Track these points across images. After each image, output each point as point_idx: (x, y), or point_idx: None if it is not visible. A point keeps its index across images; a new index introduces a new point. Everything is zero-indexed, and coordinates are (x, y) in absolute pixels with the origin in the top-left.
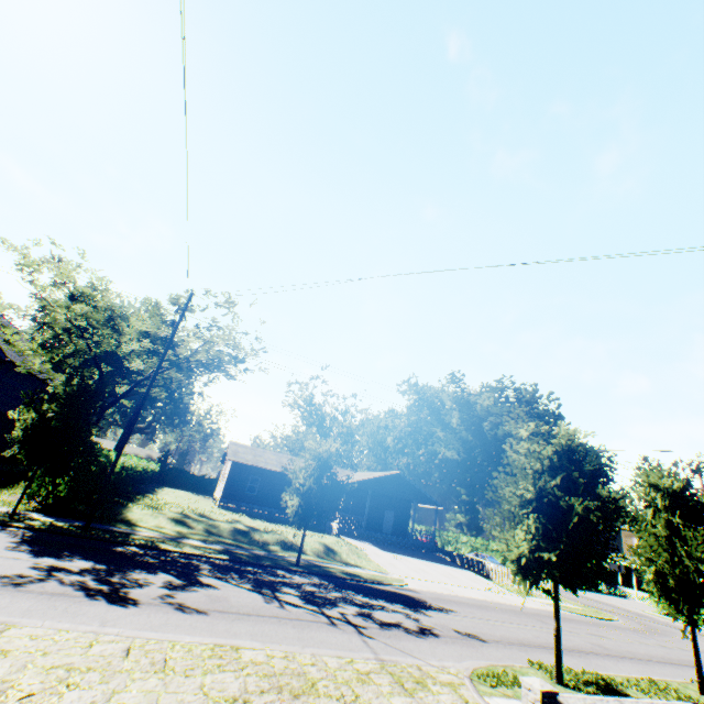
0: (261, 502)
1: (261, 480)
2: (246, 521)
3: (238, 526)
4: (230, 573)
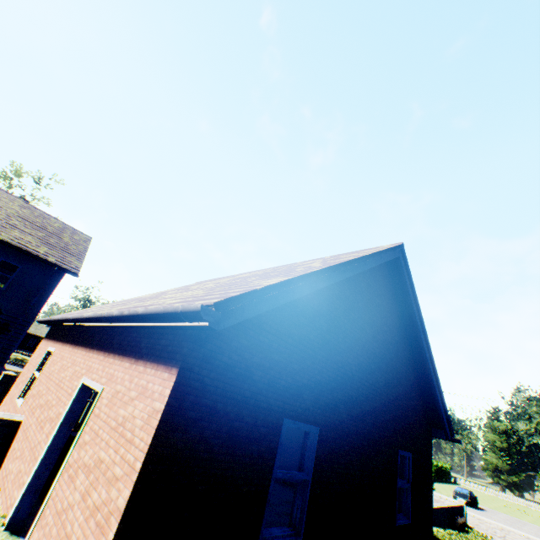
0: (34, 350)
1: (37, 340)
2: (23, 356)
3: (19, 357)
4: (13, 365)
